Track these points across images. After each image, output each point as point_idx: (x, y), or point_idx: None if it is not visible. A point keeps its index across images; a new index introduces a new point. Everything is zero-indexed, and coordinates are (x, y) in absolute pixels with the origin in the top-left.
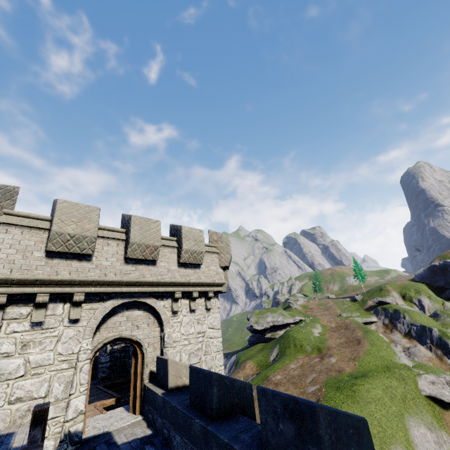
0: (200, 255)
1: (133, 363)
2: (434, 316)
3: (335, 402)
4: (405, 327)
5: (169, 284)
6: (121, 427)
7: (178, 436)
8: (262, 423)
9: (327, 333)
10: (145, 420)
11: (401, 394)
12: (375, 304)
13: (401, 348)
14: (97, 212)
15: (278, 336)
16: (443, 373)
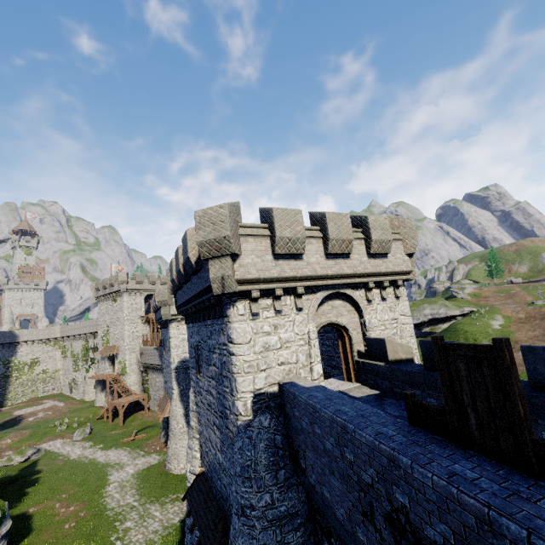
0: (387, 244)
1: (340, 344)
2: None
3: None
4: None
5: (363, 275)
6: (348, 389)
7: (417, 391)
8: (529, 371)
9: (512, 325)
10: (365, 386)
11: None
12: None
13: None
14: (301, 214)
15: (440, 330)
16: None
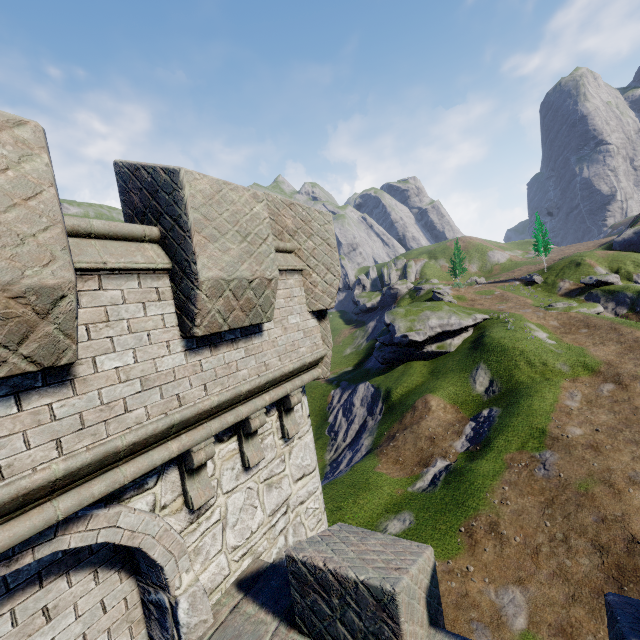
0: None
1: None
2: None
3: None
4: None
5: None
6: None
7: None
8: None
9: (562, 337)
10: None
11: None
12: (577, 286)
13: None
14: None
15: (454, 348)
16: None
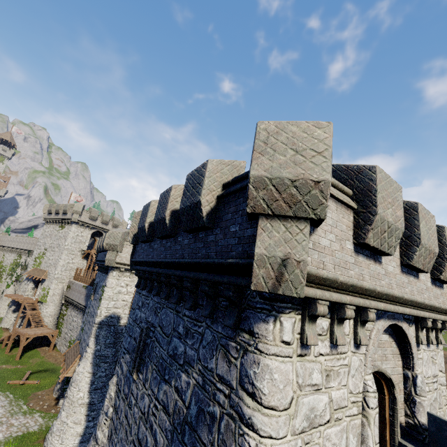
0: None
1: None
2: None
3: None
4: None
5: (426, 307)
6: None
7: None
8: None
9: None
10: None
11: None
12: None
13: None
14: (400, 193)
15: None
16: None
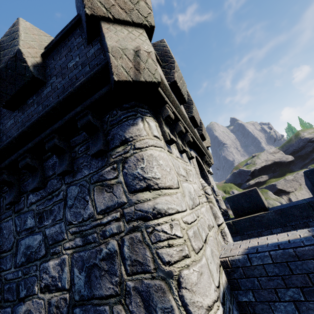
0: (205, 132)
1: None
2: None
3: None
4: None
5: (203, 148)
6: None
7: None
8: None
9: None
10: None
11: None
12: None
13: None
14: None
15: None
16: None
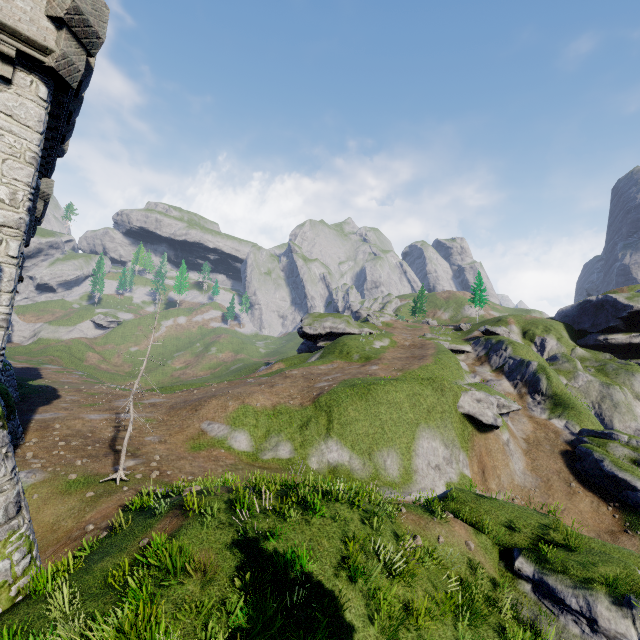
0: None
1: None
2: (550, 360)
3: (339, 396)
4: (500, 360)
5: None
6: None
7: None
8: None
9: (392, 348)
10: None
11: (429, 404)
12: (481, 335)
13: (479, 379)
14: None
15: None
16: (502, 396)
